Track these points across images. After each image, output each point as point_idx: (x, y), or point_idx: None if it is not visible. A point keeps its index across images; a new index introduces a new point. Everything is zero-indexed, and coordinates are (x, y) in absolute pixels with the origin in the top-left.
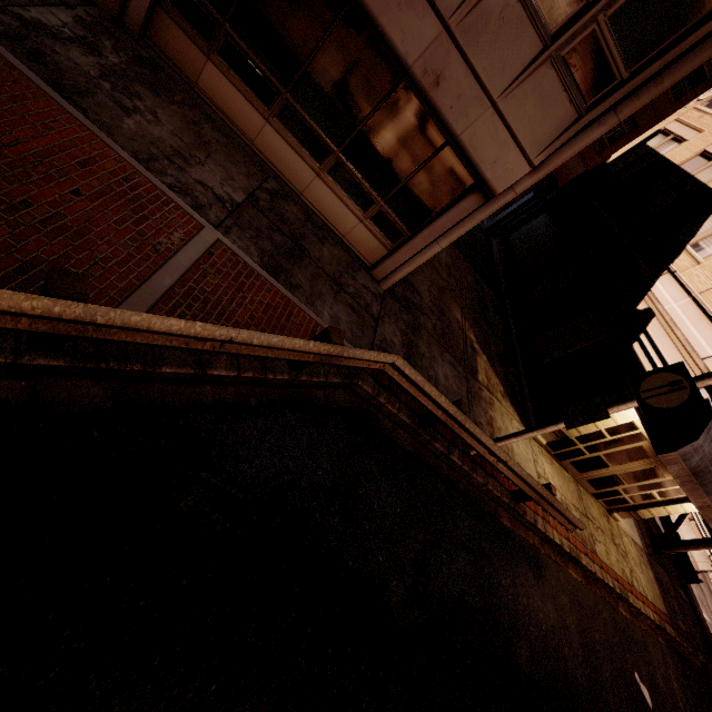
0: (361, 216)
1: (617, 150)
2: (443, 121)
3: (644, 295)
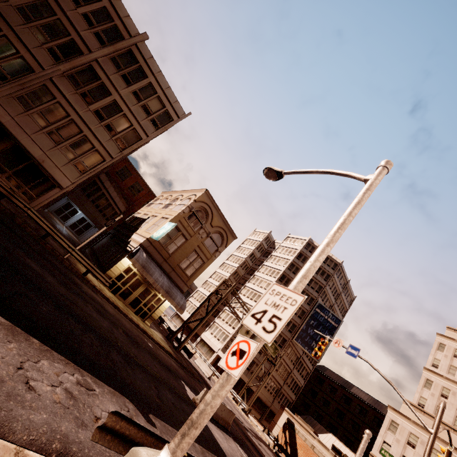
0: (17, 191)
1: None
2: (46, 170)
3: (130, 238)
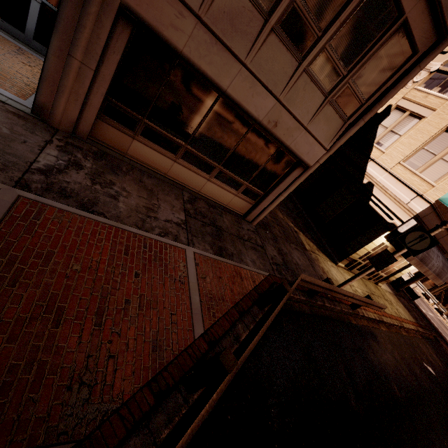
0: (235, 193)
1: None
2: (280, 141)
3: (364, 175)
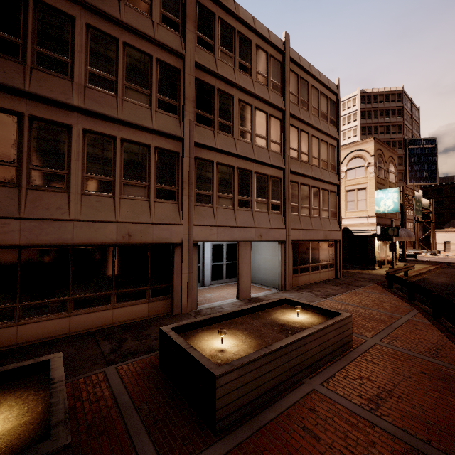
0: (328, 270)
1: None
2: (329, 240)
3: None
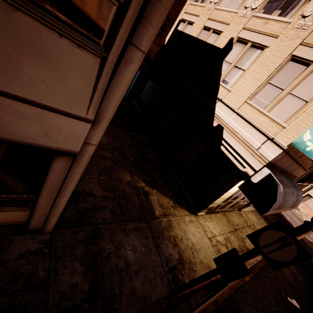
0: None
1: (167, 33)
2: None
3: (213, 117)
